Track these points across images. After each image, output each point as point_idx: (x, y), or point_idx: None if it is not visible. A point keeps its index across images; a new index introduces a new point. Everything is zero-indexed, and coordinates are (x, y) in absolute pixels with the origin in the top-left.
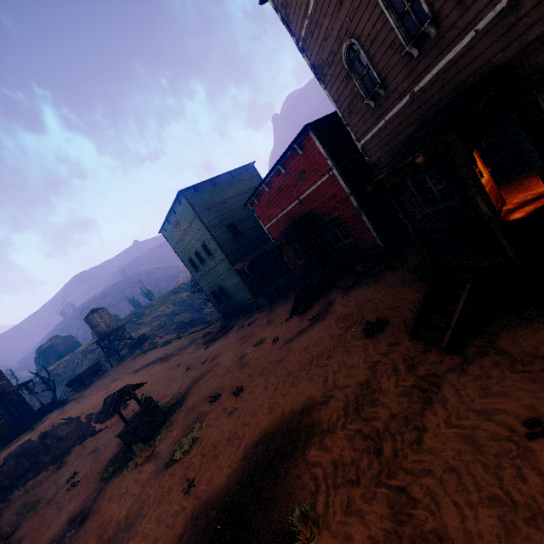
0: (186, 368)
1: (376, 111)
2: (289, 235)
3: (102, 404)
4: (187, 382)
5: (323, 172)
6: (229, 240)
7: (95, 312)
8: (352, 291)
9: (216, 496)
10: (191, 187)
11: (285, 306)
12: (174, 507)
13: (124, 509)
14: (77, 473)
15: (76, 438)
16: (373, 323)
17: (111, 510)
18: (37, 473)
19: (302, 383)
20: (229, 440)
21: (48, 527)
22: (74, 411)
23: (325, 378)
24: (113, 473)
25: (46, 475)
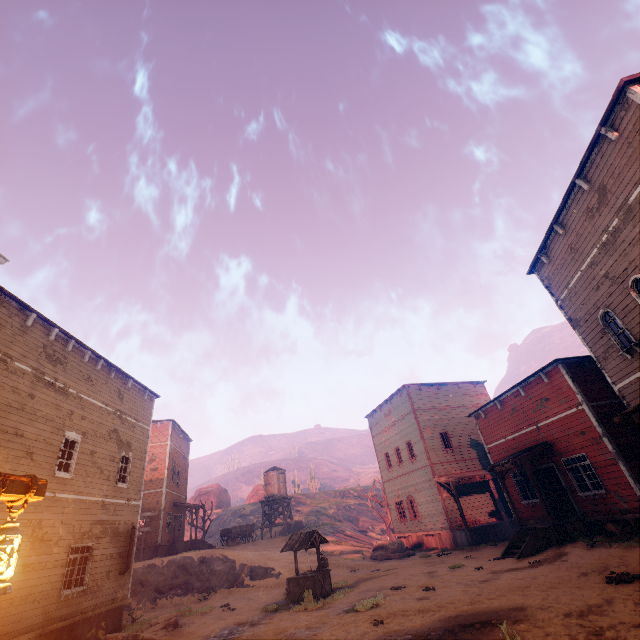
0: (350, 569)
1: (633, 363)
2: (518, 456)
3: (256, 560)
4: (353, 578)
5: (570, 404)
6: (439, 447)
7: (276, 470)
8: (596, 548)
9: (410, 630)
10: (416, 384)
11: (493, 550)
12: (363, 627)
13: (302, 624)
14: (230, 605)
15: (226, 579)
16: (619, 574)
17: (285, 624)
18: (185, 592)
19: (513, 595)
20: (420, 610)
21: (213, 622)
22: (232, 552)
23: (544, 597)
24: (277, 609)
25: (191, 599)
